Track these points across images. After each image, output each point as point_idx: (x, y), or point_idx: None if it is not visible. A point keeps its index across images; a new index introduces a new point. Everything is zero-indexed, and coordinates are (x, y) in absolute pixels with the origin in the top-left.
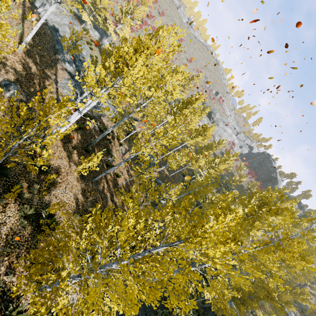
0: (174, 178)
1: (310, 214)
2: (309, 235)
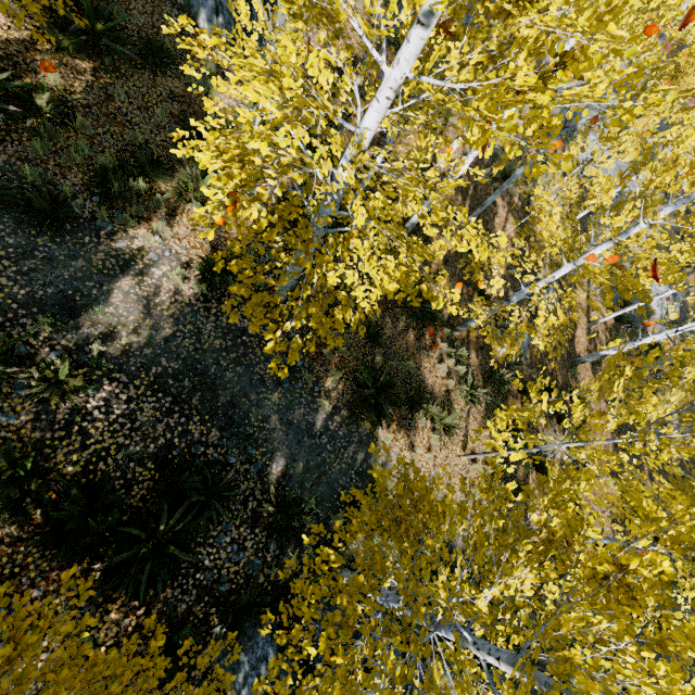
0: None
1: None
2: None
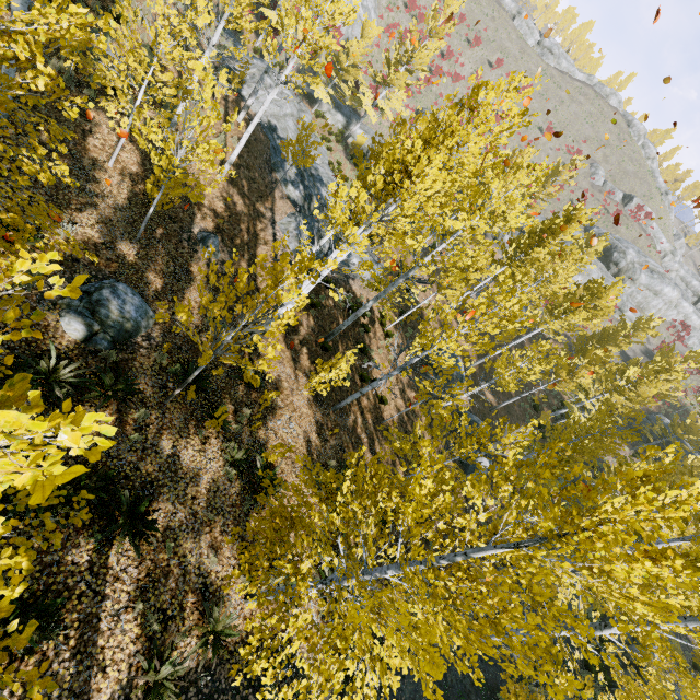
0: (509, 414)
1: None
2: None
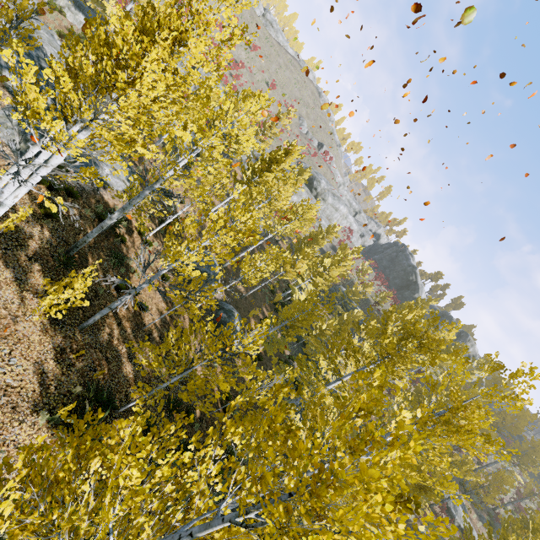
0: (255, 298)
1: (465, 333)
2: (467, 367)
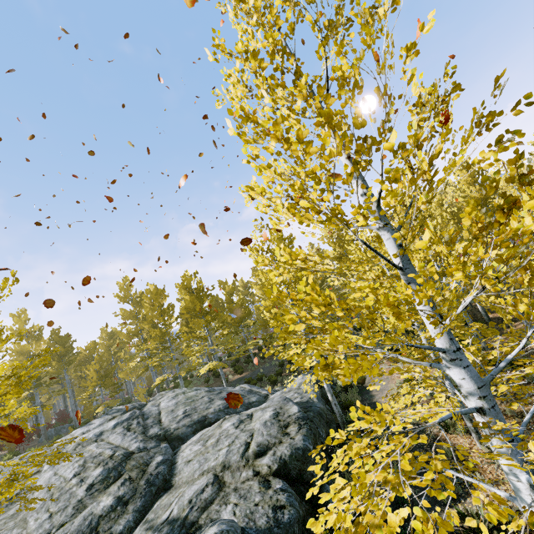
0: None
1: None
2: None
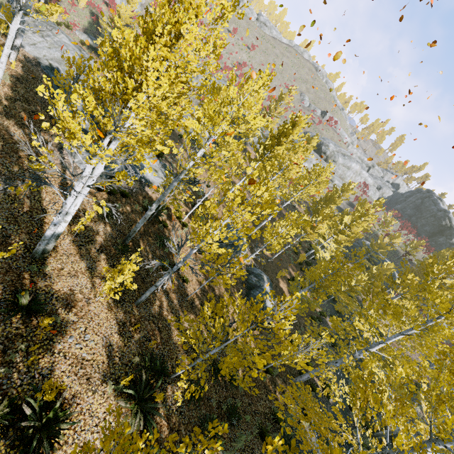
0: (280, 260)
1: None
2: None
